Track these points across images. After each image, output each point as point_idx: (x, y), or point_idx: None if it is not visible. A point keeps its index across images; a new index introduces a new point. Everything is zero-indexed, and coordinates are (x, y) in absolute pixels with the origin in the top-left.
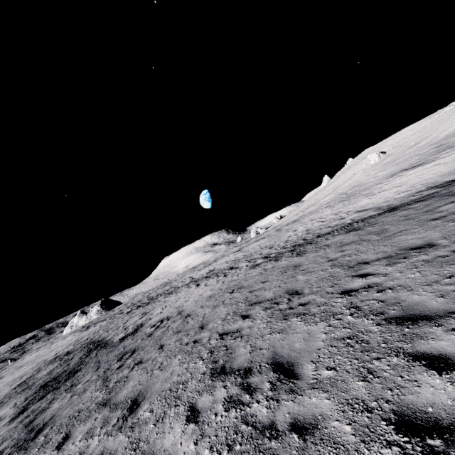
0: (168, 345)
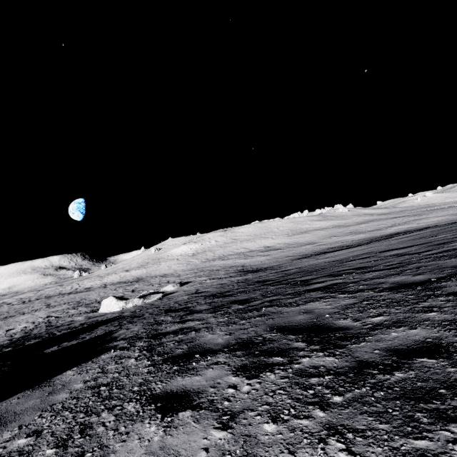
0: None
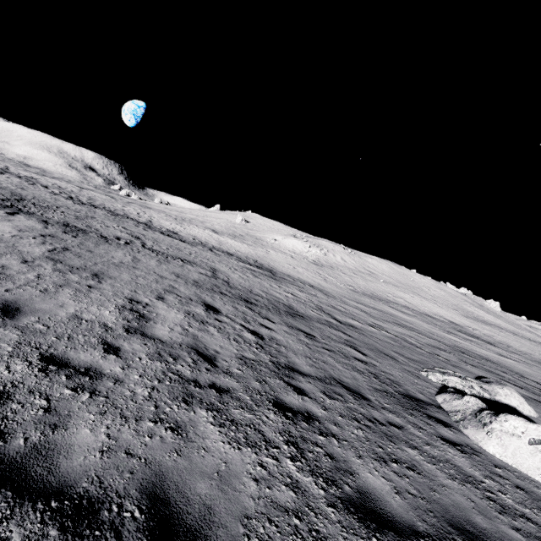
0: None
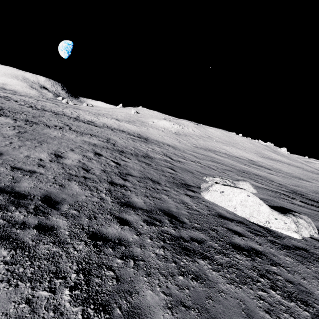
0: None
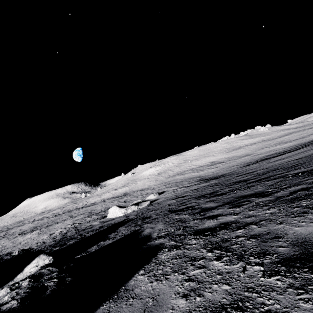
0: (15, 233)
